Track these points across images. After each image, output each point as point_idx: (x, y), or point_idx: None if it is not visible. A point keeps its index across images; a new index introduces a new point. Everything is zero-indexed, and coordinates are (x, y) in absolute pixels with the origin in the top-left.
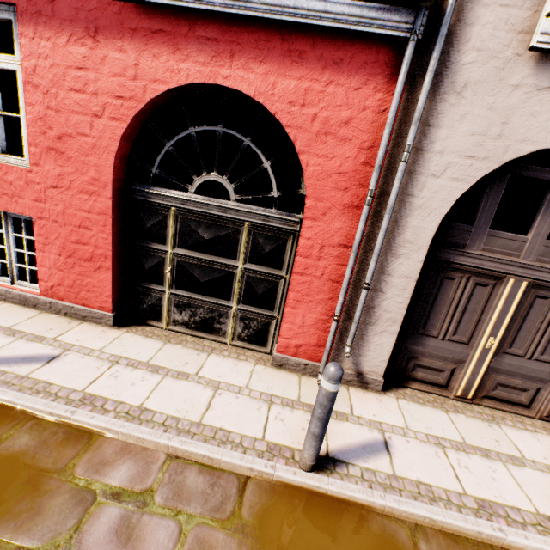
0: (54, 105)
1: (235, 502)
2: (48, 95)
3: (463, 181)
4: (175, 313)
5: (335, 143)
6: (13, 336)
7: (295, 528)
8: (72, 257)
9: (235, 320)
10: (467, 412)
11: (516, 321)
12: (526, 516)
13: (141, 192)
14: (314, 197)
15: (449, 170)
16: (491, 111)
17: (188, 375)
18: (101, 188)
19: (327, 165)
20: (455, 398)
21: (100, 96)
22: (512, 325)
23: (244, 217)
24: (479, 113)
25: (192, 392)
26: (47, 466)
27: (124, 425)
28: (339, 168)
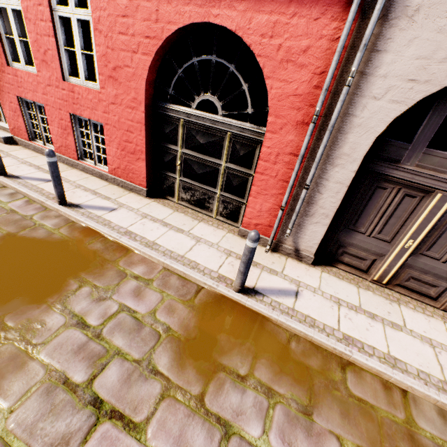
0: (111, 45)
1: (193, 295)
2: (107, 38)
3: (402, 103)
4: (182, 193)
5: (294, 69)
6: (95, 195)
7: (220, 314)
8: (124, 151)
9: (219, 202)
10: (377, 292)
11: (438, 230)
12: (377, 352)
13: (162, 108)
14: (275, 114)
15: (390, 93)
16: (440, 34)
17: (183, 231)
18: (138, 105)
19: (287, 88)
20: (371, 281)
21: (136, 37)
22: (433, 233)
23: (227, 129)
24: (428, 36)
25: (183, 240)
26: (107, 258)
27: (143, 248)
28: (296, 91)
